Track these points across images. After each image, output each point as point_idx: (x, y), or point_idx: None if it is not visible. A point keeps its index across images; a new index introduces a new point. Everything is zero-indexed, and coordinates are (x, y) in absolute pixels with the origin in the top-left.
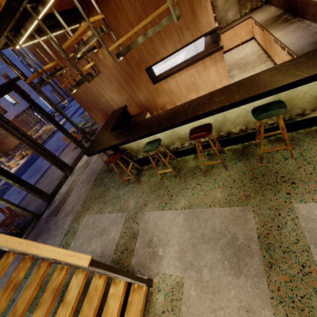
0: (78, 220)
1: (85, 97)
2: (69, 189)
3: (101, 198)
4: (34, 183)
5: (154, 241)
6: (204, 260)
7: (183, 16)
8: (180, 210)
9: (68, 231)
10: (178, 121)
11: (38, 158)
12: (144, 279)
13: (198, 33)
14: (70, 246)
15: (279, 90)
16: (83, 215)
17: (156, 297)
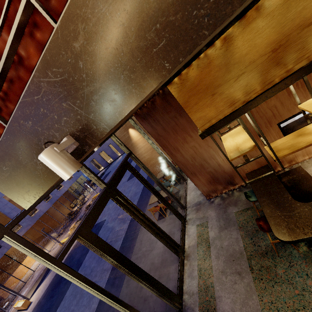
0: None
1: (192, 163)
2: (204, 284)
3: (310, 310)
4: (111, 267)
5: None
6: None
7: None
8: None
9: None
10: None
11: (99, 231)
12: None
13: None
14: None
15: None
16: None
17: None
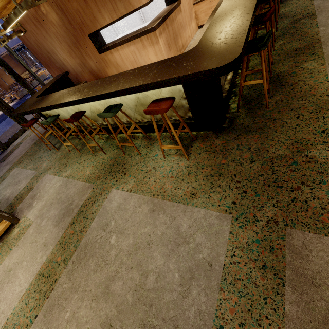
0: (10, 170)
1: (40, 52)
2: (20, 142)
3: (32, 156)
4: None
5: (37, 196)
6: (49, 214)
7: None
8: (62, 178)
9: (1, 177)
10: (57, 103)
11: None
12: (7, 217)
13: (130, 6)
14: None
15: (107, 96)
16: (15, 167)
17: (15, 230)
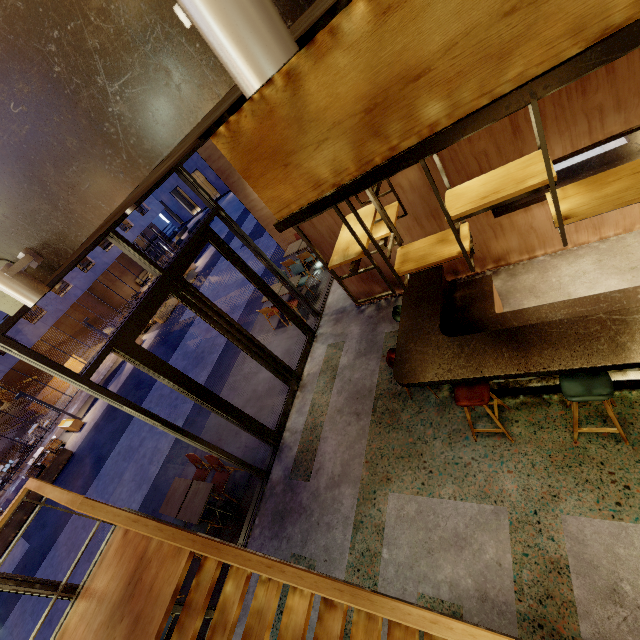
0: (372, 500)
1: (331, 241)
2: (312, 423)
3: (414, 459)
4: None
5: (627, 593)
6: None
7: (615, 85)
8: None
9: (357, 521)
10: None
11: (185, 334)
12: None
13: None
14: (382, 558)
15: None
16: (383, 491)
17: None
